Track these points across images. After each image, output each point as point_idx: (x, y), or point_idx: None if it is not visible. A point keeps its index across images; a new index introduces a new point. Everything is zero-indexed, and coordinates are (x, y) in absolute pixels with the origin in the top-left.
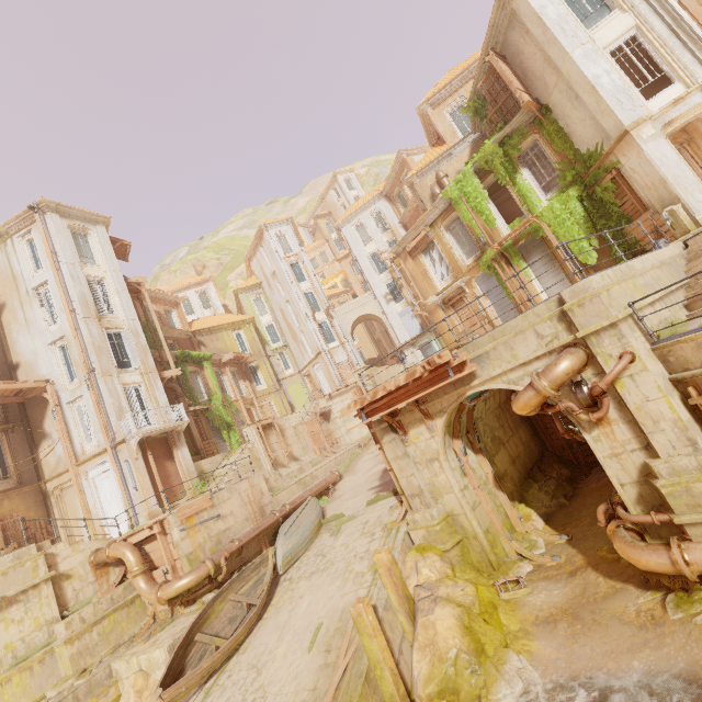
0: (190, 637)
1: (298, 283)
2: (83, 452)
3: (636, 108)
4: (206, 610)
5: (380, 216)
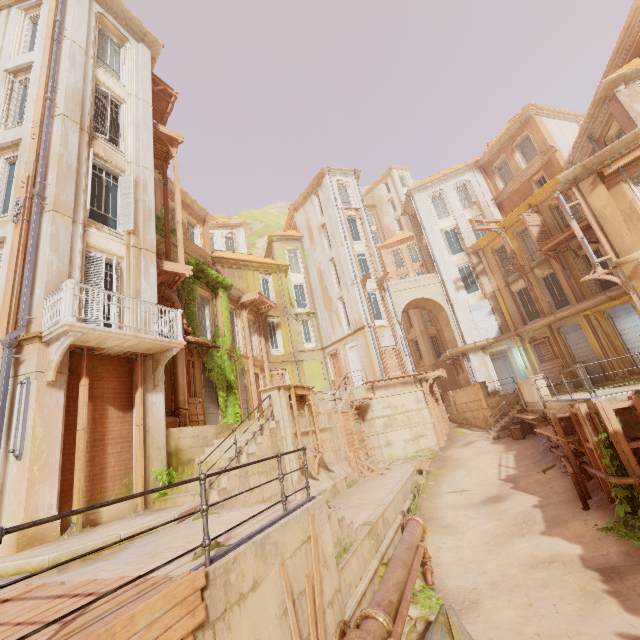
0: None
1: (352, 241)
2: None
3: None
4: None
5: (468, 188)
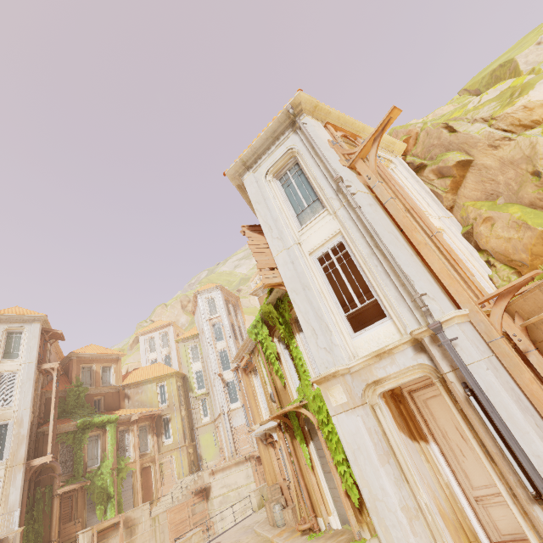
0: None
1: (216, 342)
2: None
3: (334, 345)
4: None
5: None
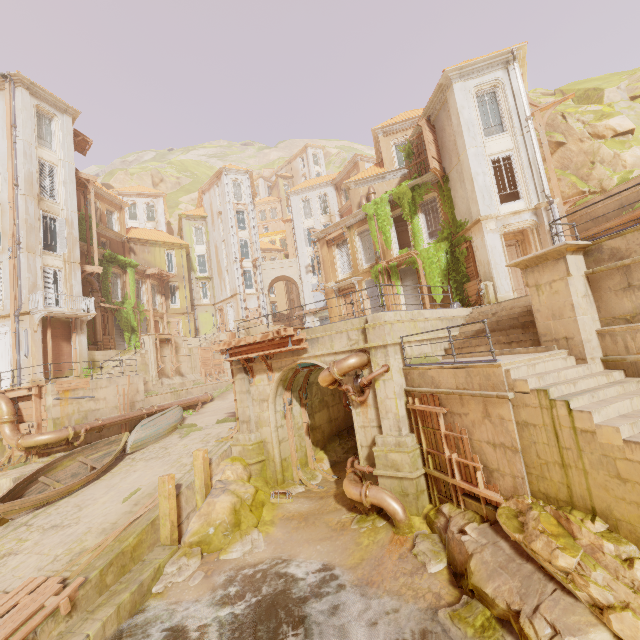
0: (35, 477)
1: (238, 229)
2: None
3: (492, 206)
4: (56, 462)
5: (325, 200)
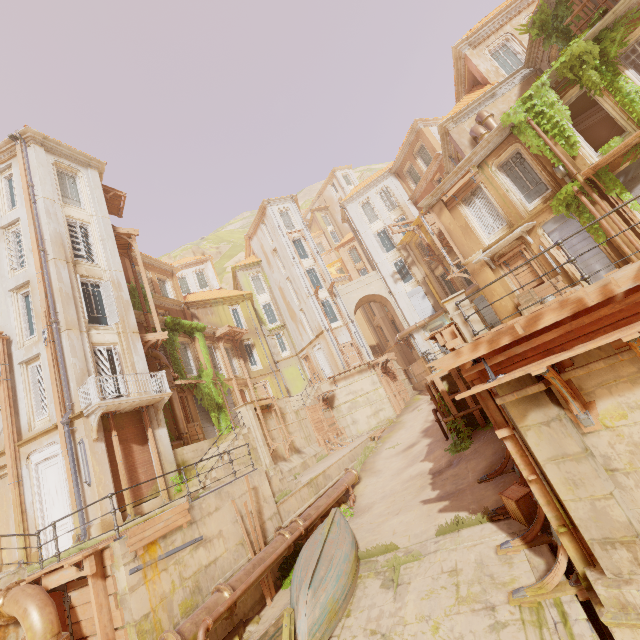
0: None
1: (300, 259)
2: (30, 428)
3: None
4: None
5: (388, 193)
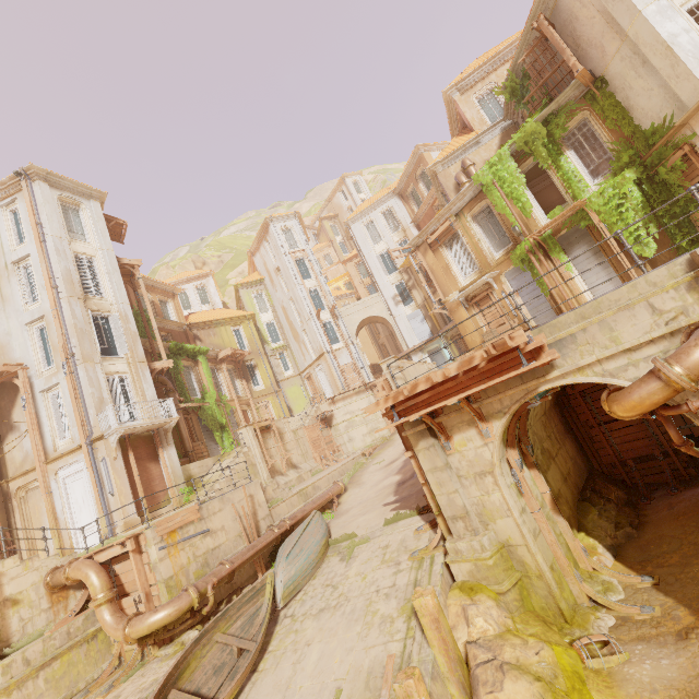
0: (162, 696)
1: (303, 280)
2: (55, 448)
3: None
4: (186, 656)
5: (391, 215)
